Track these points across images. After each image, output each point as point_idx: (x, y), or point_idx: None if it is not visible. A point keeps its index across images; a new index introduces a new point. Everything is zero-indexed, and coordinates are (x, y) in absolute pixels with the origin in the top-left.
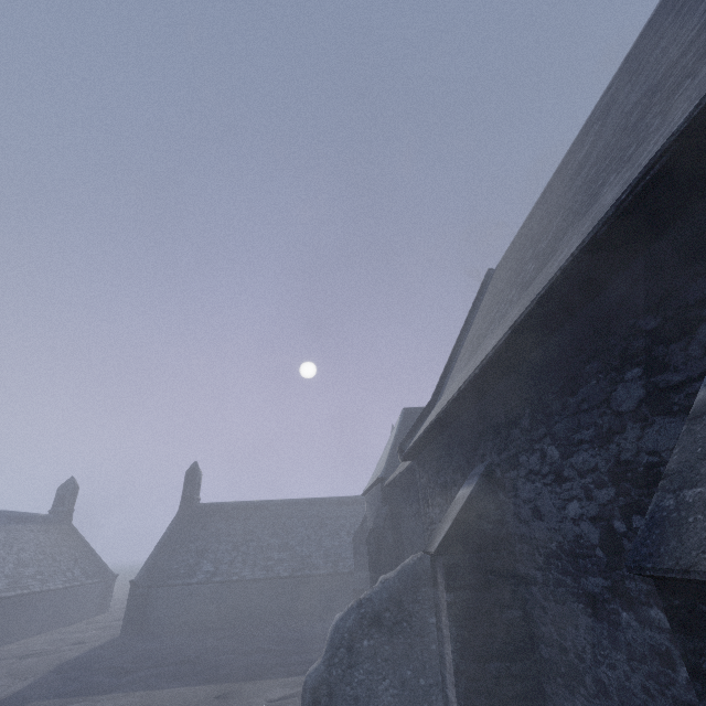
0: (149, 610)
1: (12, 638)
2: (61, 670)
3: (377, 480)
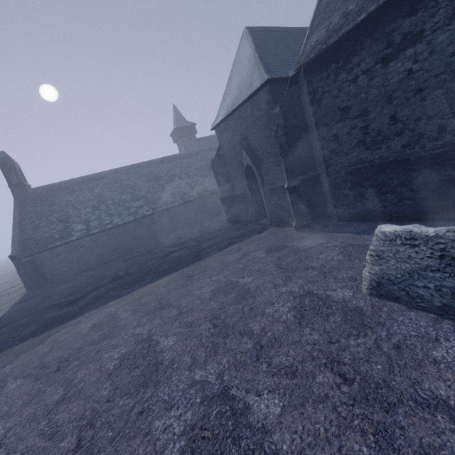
0: (43, 269)
1: None
2: None
3: (264, 84)
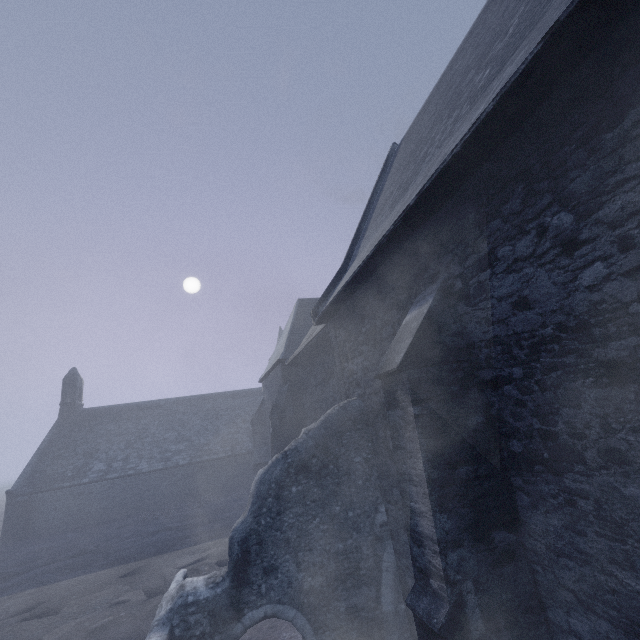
0: (34, 516)
1: None
2: None
3: (278, 362)
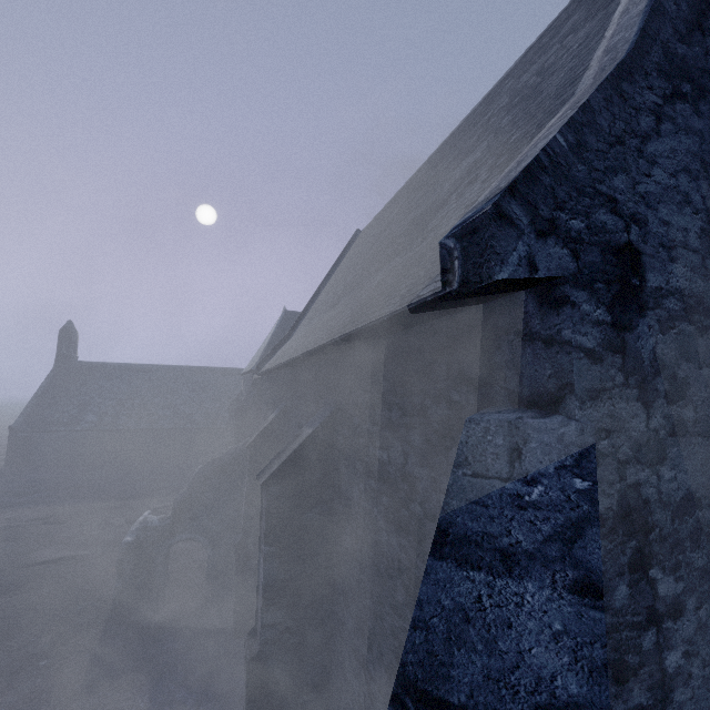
0: (33, 450)
1: None
2: None
3: (250, 371)
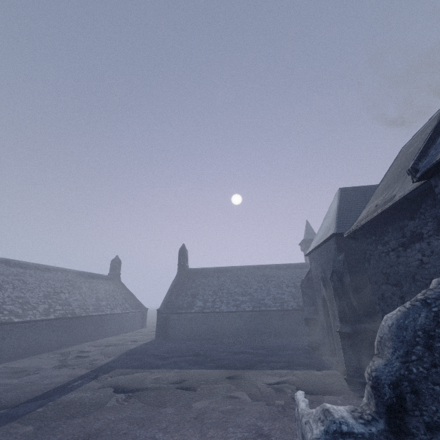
0: (169, 326)
1: (100, 336)
2: (127, 354)
3: (331, 236)
